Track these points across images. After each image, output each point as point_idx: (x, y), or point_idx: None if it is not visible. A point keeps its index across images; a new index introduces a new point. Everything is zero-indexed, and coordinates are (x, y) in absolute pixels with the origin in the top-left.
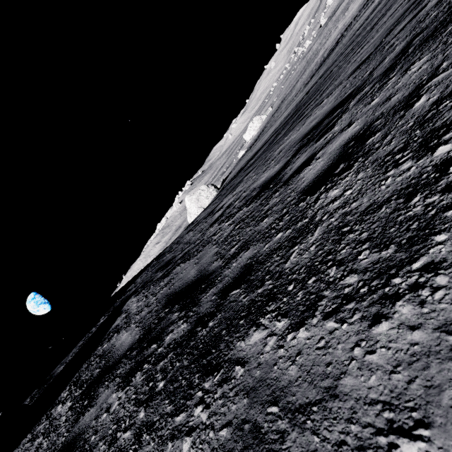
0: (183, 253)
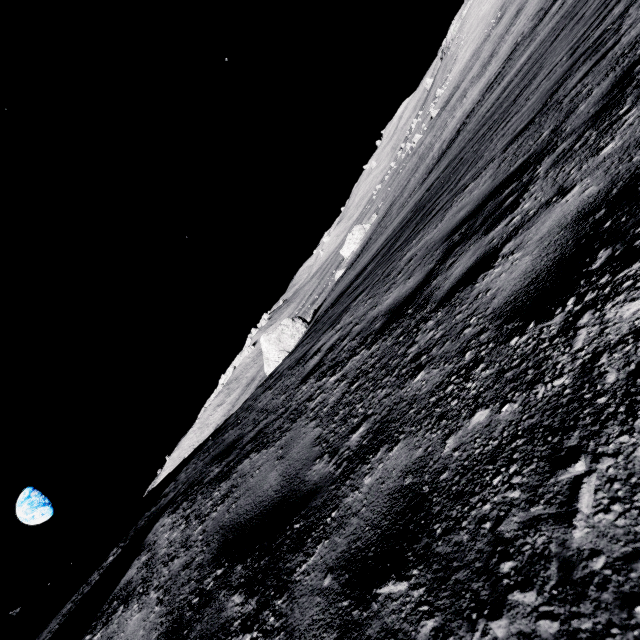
0: (257, 430)
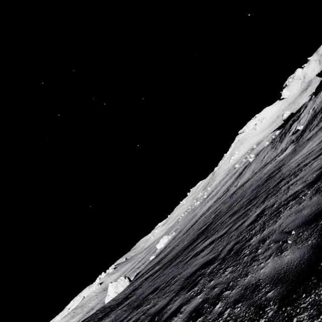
0: (109, 308)
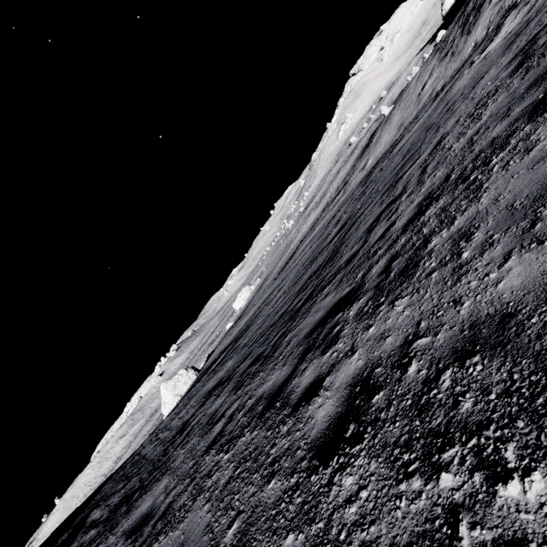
0: (139, 467)
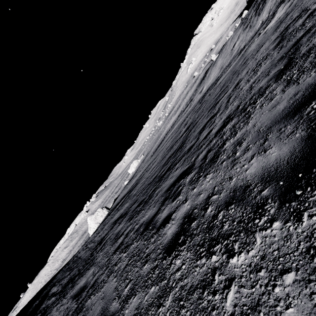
0: (77, 263)
